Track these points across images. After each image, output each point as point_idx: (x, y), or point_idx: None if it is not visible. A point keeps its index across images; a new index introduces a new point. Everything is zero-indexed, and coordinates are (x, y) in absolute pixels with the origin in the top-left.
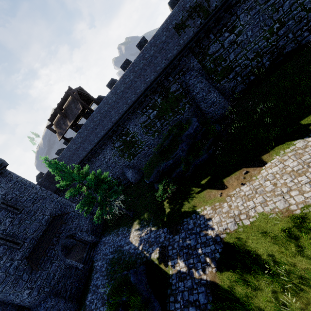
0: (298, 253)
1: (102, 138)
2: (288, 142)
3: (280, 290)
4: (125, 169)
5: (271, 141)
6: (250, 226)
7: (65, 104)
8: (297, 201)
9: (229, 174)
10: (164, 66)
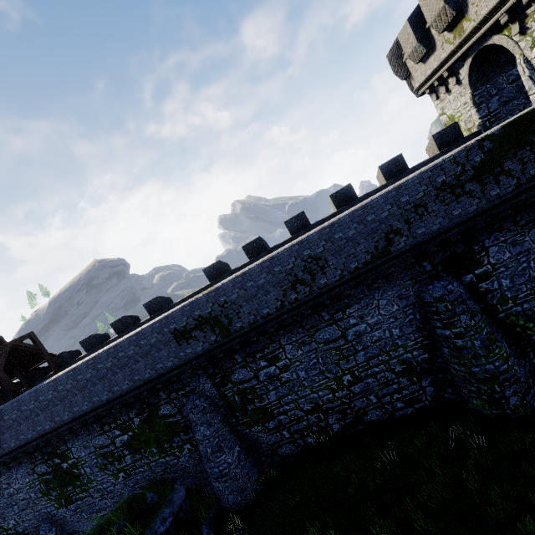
0: None
1: (12, 451)
2: None
3: None
4: (43, 522)
5: None
6: None
7: None
8: None
9: None
10: (148, 378)
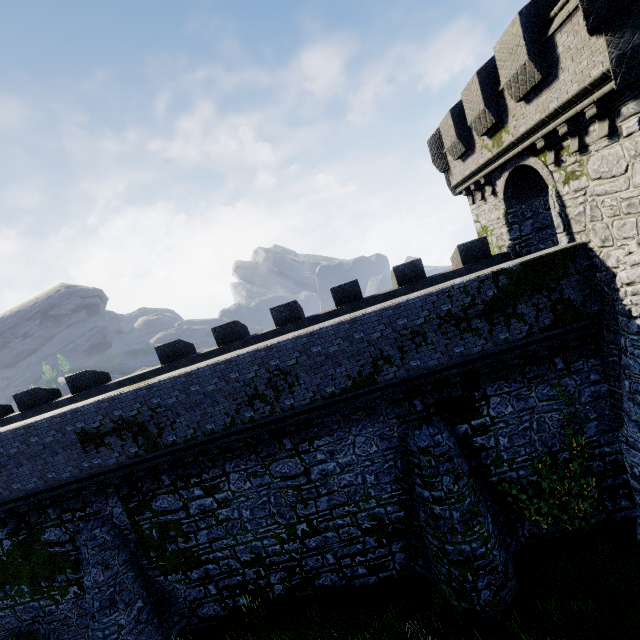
0: None
1: None
2: None
3: None
4: None
5: None
6: None
7: None
8: None
9: None
10: (32, 489)
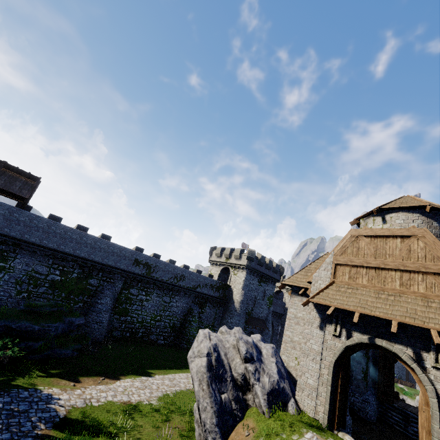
0: (130, 419)
1: None
2: (138, 375)
3: (113, 434)
4: None
5: (128, 371)
6: (98, 407)
7: (11, 171)
8: (136, 399)
9: (87, 376)
10: (110, 264)
